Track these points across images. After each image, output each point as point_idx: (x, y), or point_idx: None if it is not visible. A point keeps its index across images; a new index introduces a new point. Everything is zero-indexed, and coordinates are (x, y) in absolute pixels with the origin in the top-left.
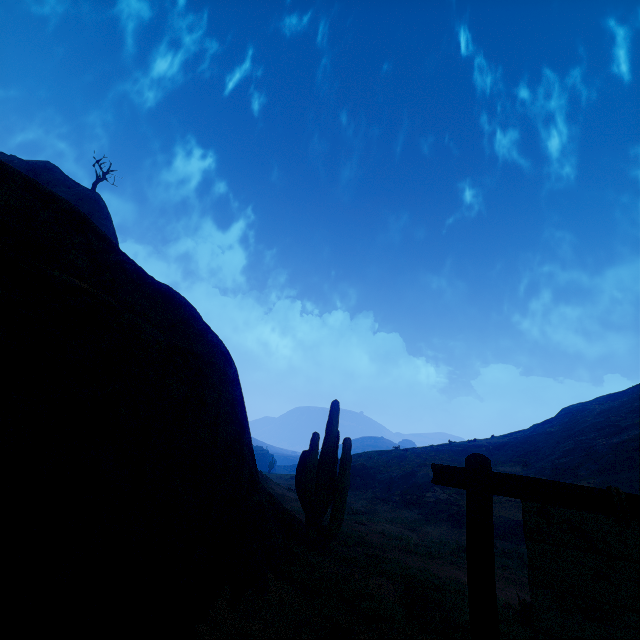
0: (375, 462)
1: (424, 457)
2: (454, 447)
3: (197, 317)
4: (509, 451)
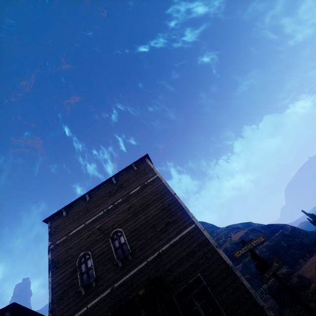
0: None
1: None
2: None
3: (274, 224)
4: None
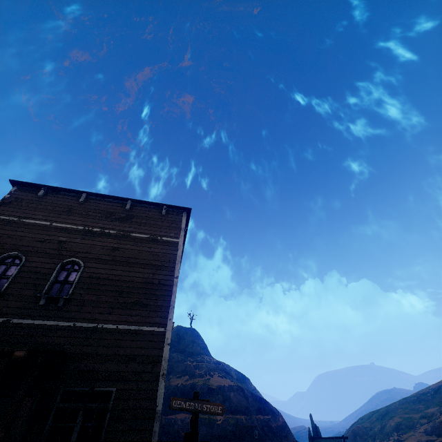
0: (368, 422)
1: (394, 411)
2: (411, 397)
3: (269, 404)
4: (441, 393)
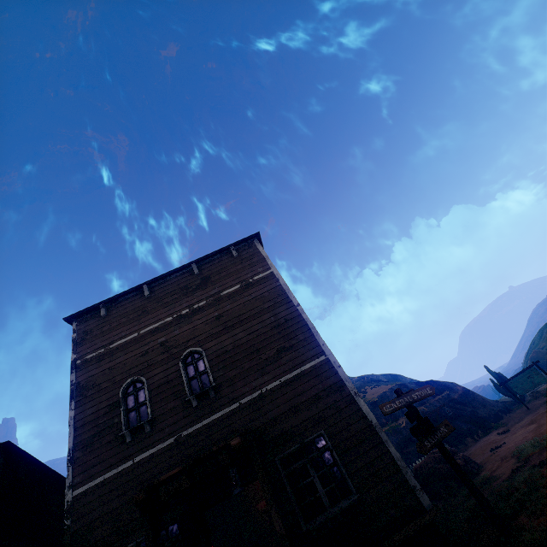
0: (542, 341)
1: None
2: None
3: (438, 382)
4: None
